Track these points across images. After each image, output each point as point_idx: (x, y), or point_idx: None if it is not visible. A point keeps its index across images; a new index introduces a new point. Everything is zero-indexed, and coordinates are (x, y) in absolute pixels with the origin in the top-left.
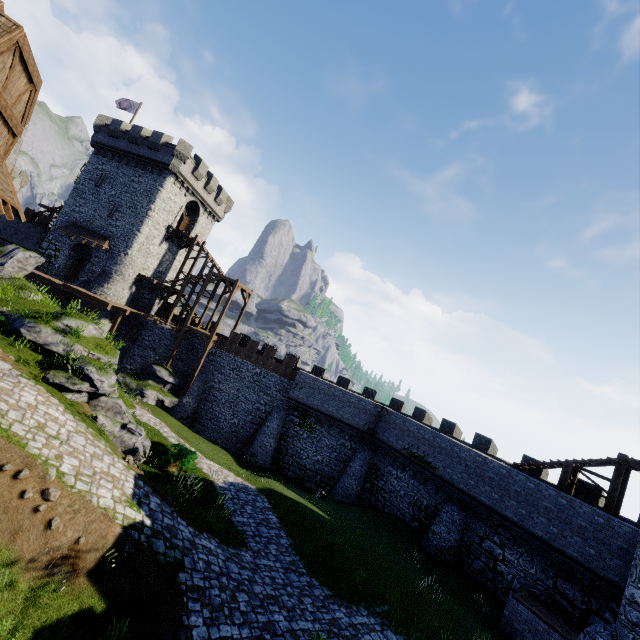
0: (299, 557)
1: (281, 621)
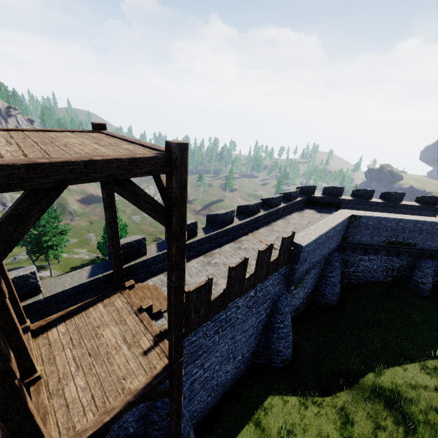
0: None
1: None
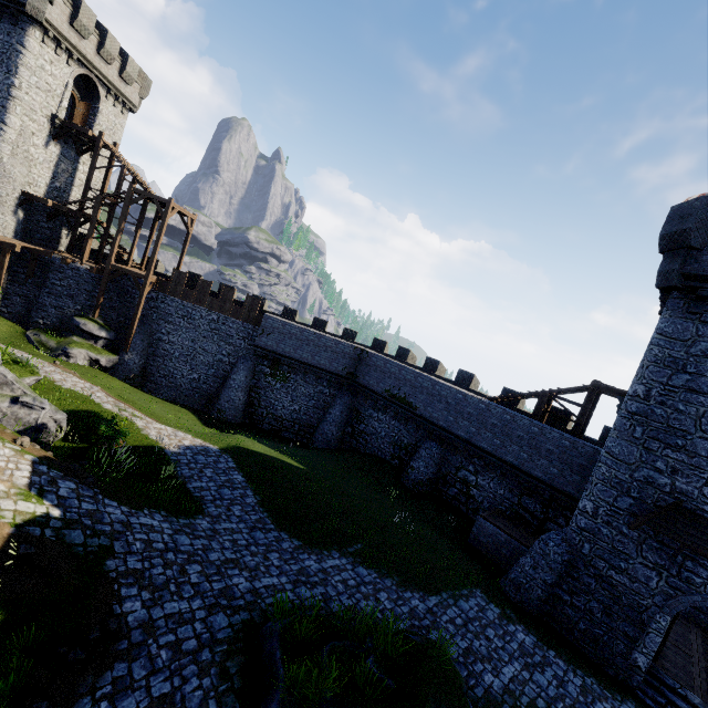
0: (267, 514)
1: (241, 583)
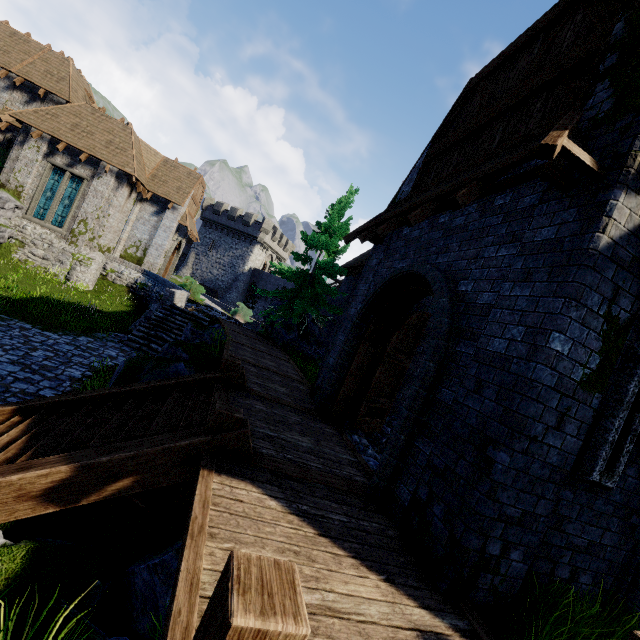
0: None
1: None
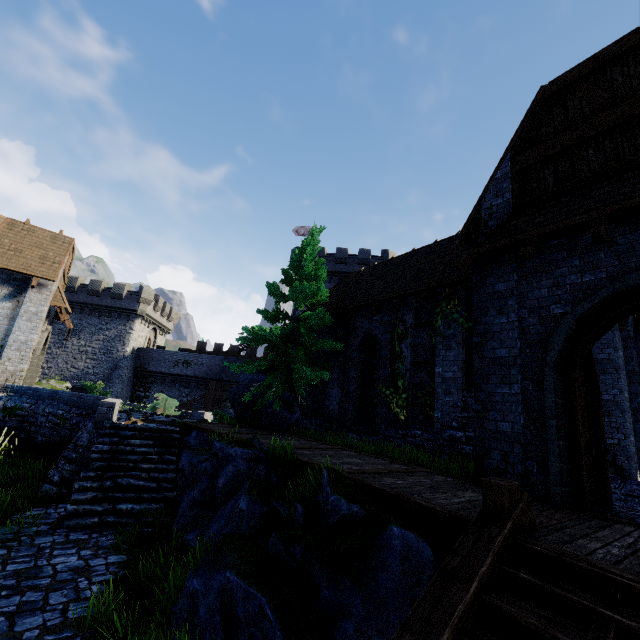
0: None
1: None
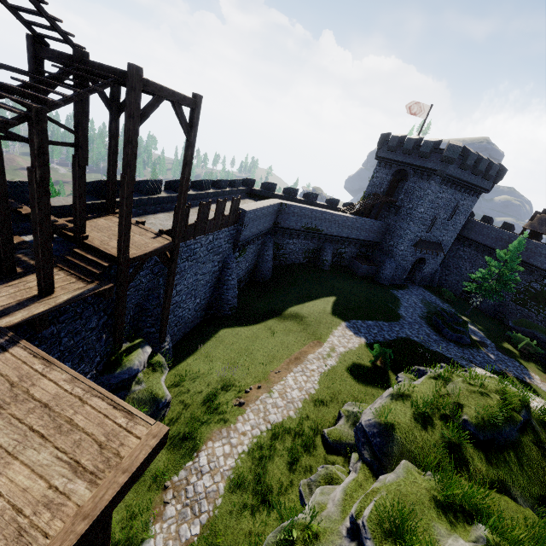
0: (391, 322)
1: (435, 337)
